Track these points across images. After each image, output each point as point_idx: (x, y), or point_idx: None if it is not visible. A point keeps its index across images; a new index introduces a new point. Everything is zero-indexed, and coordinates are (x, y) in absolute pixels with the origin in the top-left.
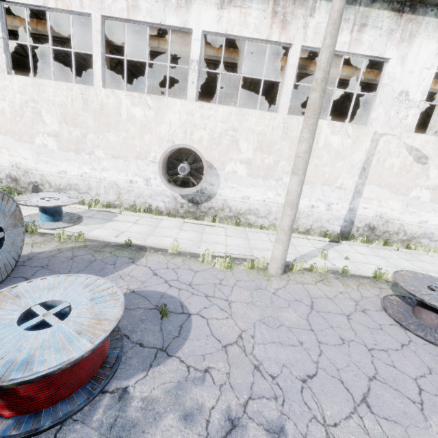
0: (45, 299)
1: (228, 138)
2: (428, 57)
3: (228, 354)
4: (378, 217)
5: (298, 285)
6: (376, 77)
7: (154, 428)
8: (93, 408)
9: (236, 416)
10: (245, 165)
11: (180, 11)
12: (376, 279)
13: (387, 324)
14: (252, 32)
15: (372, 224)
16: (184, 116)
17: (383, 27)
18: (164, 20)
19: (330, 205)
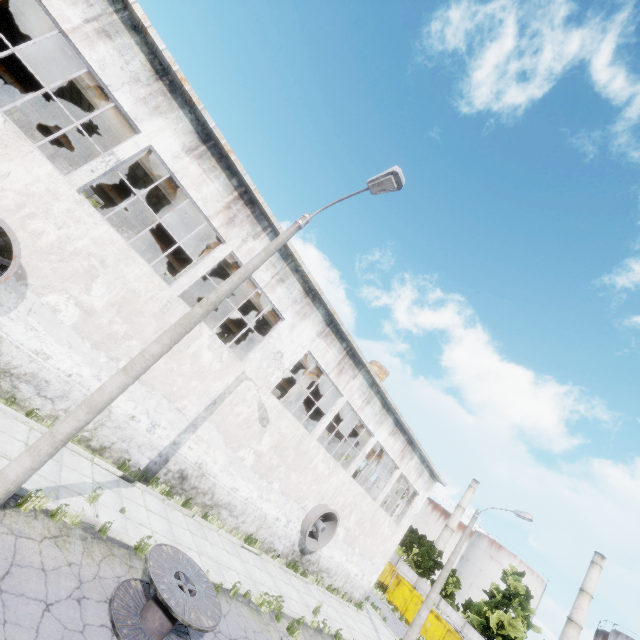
0: None
1: (86, 265)
2: (307, 339)
3: None
4: (197, 466)
5: (8, 537)
6: (275, 323)
7: None
8: None
9: None
10: (81, 312)
11: (141, 106)
12: (136, 552)
13: (97, 623)
14: (199, 199)
15: (187, 472)
16: (41, 189)
17: (293, 294)
18: (116, 89)
19: (155, 426)
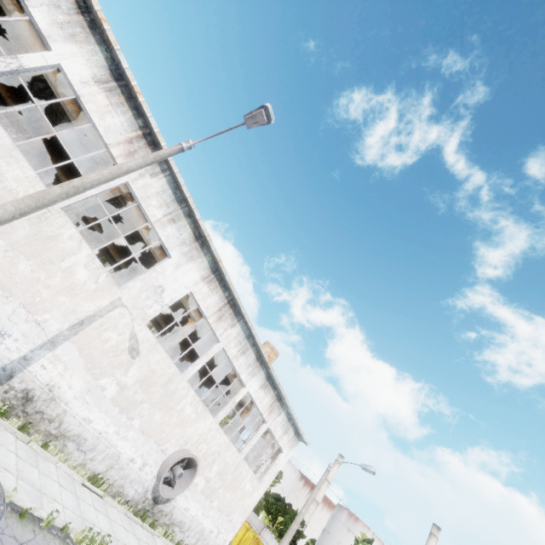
0: None
1: None
2: (190, 281)
3: None
4: (48, 388)
5: None
6: None
7: None
8: None
9: None
10: None
11: (57, 28)
12: None
13: None
14: (102, 126)
15: (34, 393)
16: None
17: (183, 236)
18: (33, 6)
19: (5, 336)
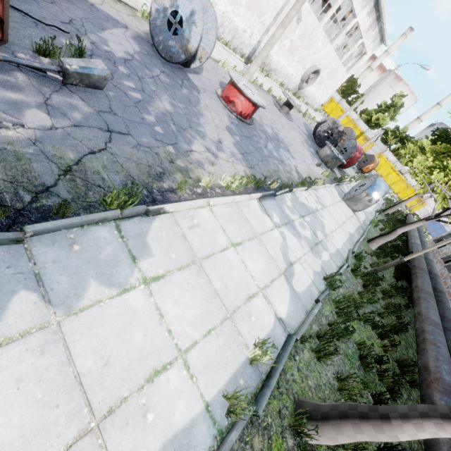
0: (242, 83)
1: None
2: None
3: (260, 113)
4: None
5: None
6: None
7: (264, 126)
8: (254, 121)
9: (271, 126)
10: None
11: None
12: (268, 92)
13: (277, 110)
14: None
15: None
16: None
17: None
18: None
19: (252, 34)
